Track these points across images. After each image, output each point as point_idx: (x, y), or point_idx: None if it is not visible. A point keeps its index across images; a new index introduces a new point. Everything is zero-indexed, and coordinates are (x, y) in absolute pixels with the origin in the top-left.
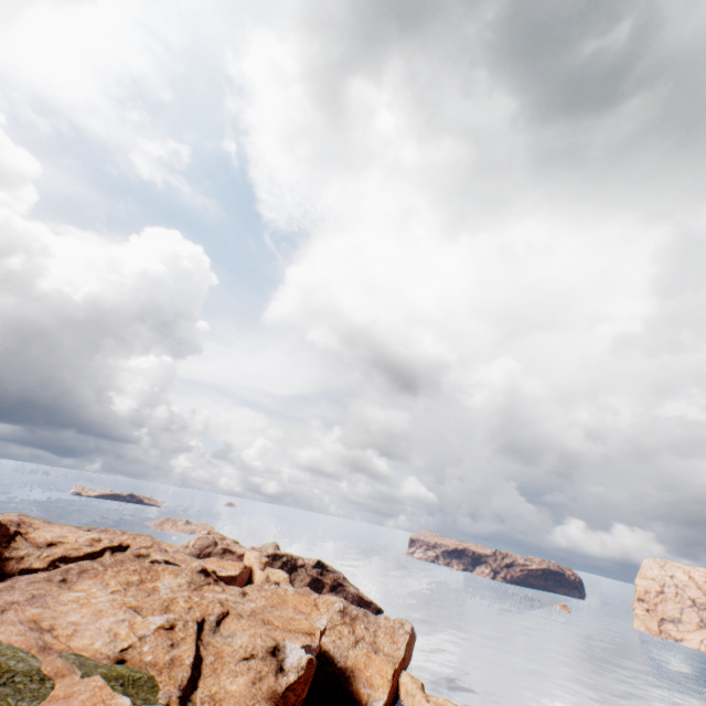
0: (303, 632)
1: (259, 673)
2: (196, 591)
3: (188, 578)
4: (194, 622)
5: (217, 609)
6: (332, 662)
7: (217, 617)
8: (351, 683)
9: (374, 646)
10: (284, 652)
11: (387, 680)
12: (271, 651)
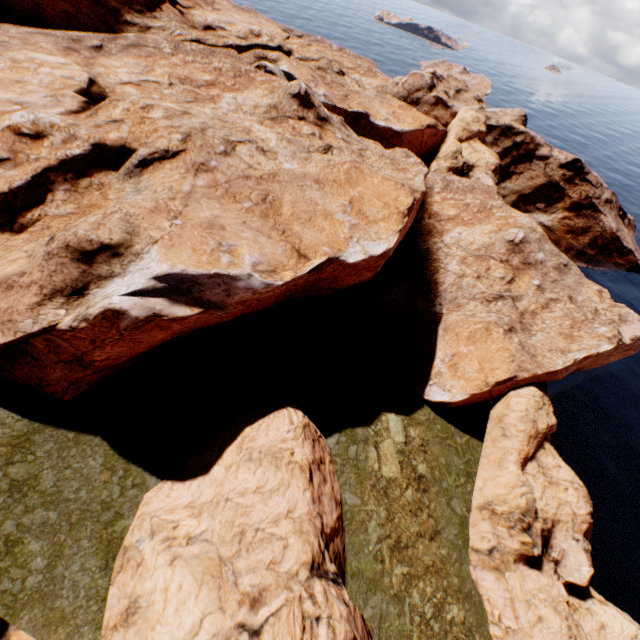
0: (294, 247)
1: (18, 277)
2: (271, 123)
3: (273, 101)
4: (81, 144)
5: (163, 142)
6: (430, 301)
7: (150, 154)
8: (430, 342)
9: (521, 321)
10: (124, 265)
11: (483, 380)
12: (84, 251)
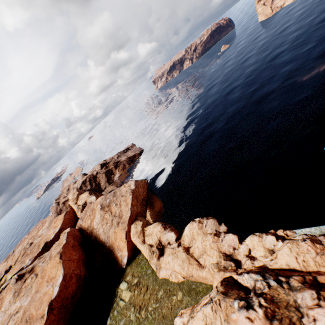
0: (40, 318)
1: None
2: (19, 296)
3: (13, 292)
4: None
5: None
6: (105, 246)
7: None
8: (114, 253)
9: (120, 217)
10: None
11: (125, 242)
12: None
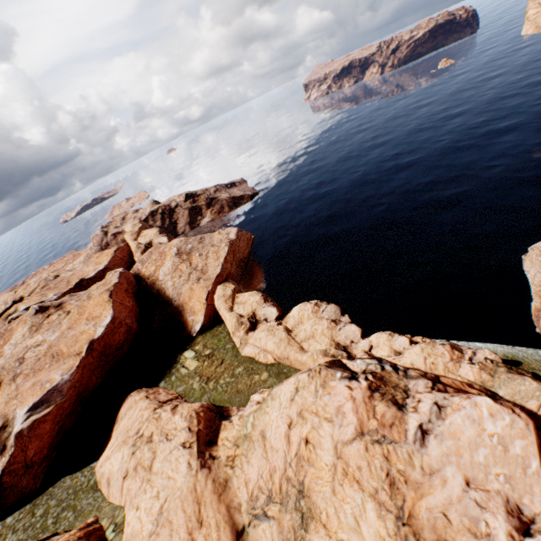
0: (75, 355)
1: None
2: (37, 332)
3: (30, 325)
4: None
5: None
6: (171, 304)
7: None
8: (183, 316)
9: (203, 272)
10: (12, 426)
11: (203, 304)
12: None
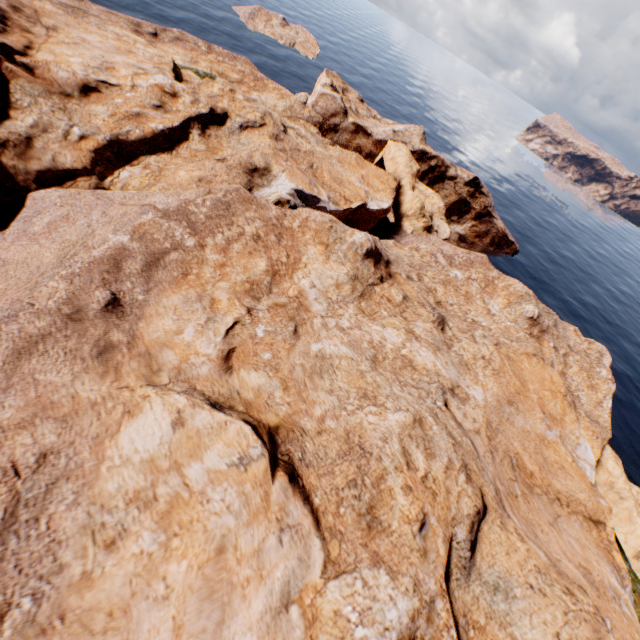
0: (584, 517)
1: None
2: (365, 303)
3: (347, 268)
4: (446, 604)
5: (466, 503)
6: None
7: (469, 530)
8: None
9: (566, 388)
10: None
11: None
12: None
